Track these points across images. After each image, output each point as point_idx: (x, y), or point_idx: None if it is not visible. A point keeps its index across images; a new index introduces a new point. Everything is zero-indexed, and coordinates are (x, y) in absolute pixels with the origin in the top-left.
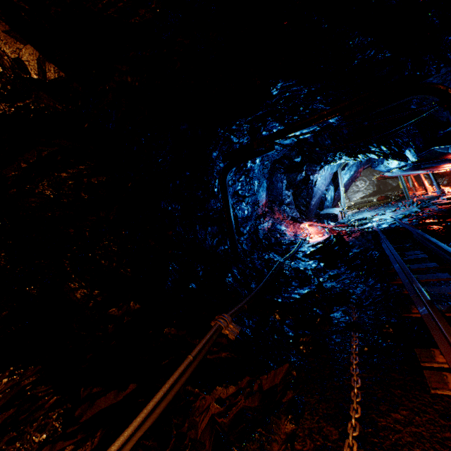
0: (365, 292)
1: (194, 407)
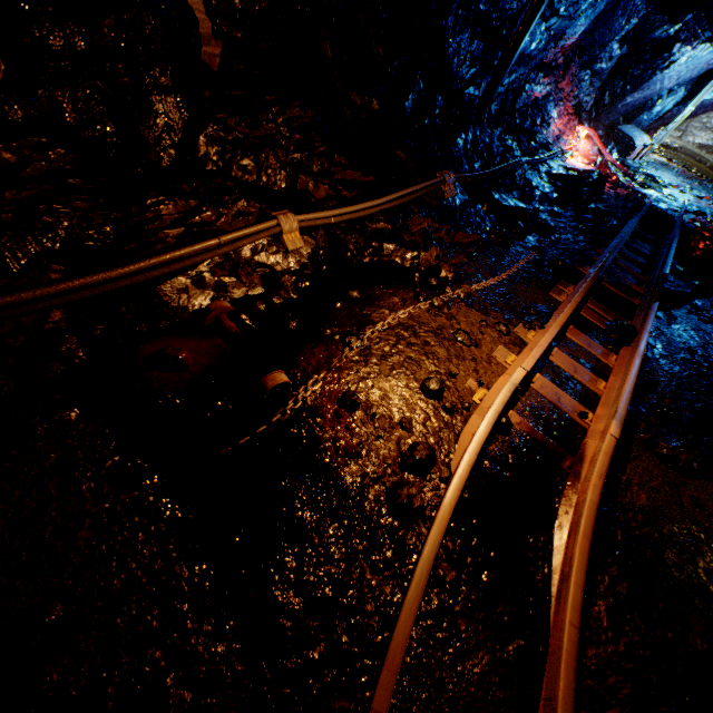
0: (567, 241)
1: (413, 218)
